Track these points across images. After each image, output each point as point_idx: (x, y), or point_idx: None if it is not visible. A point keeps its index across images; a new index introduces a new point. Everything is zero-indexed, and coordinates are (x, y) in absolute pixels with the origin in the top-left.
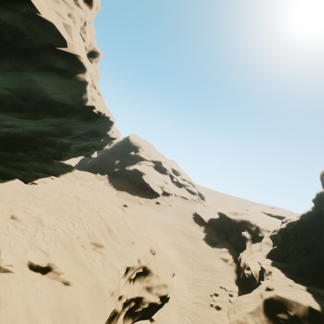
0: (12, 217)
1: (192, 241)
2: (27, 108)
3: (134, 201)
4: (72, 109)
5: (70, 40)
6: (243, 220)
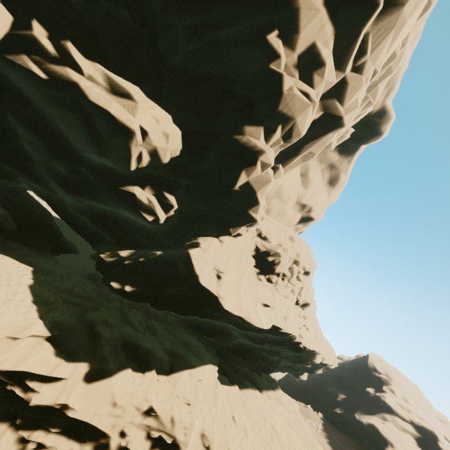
0: (233, 418)
1: None
2: (257, 338)
3: None
4: (284, 342)
5: (286, 326)
6: None
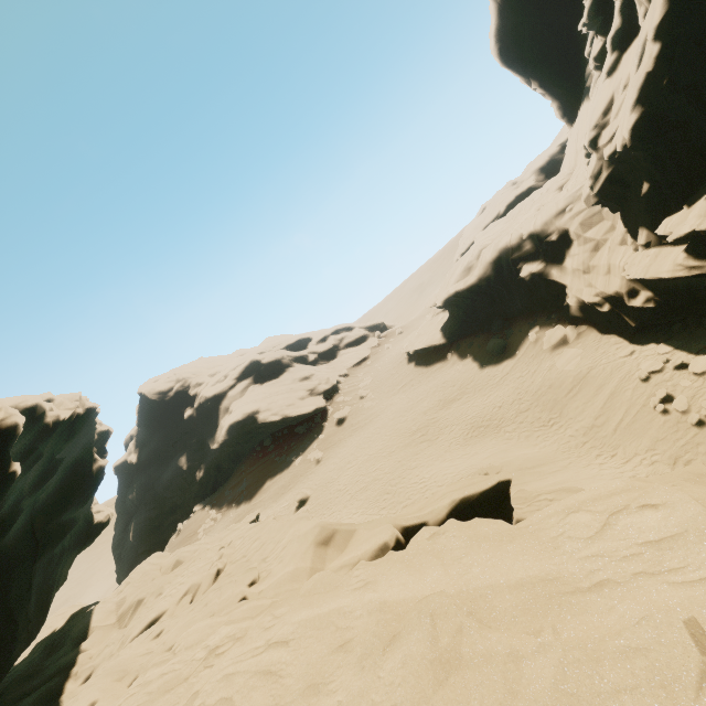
0: None
1: (474, 393)
2: None
3: (304, 474)
4: None
5: None
6: (495, 260)
